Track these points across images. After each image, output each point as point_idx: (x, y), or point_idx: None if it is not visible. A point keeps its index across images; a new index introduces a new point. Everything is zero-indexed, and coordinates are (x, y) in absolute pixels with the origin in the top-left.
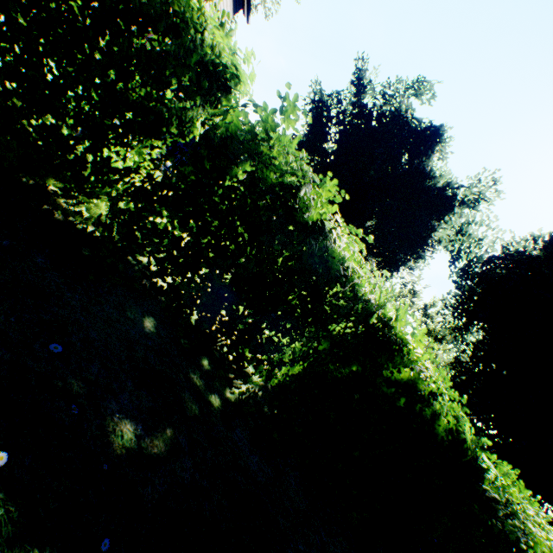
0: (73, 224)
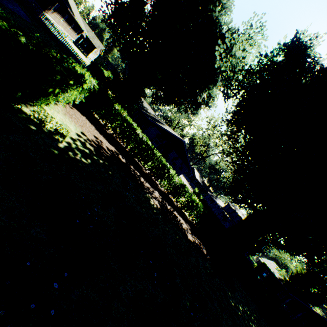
0: None
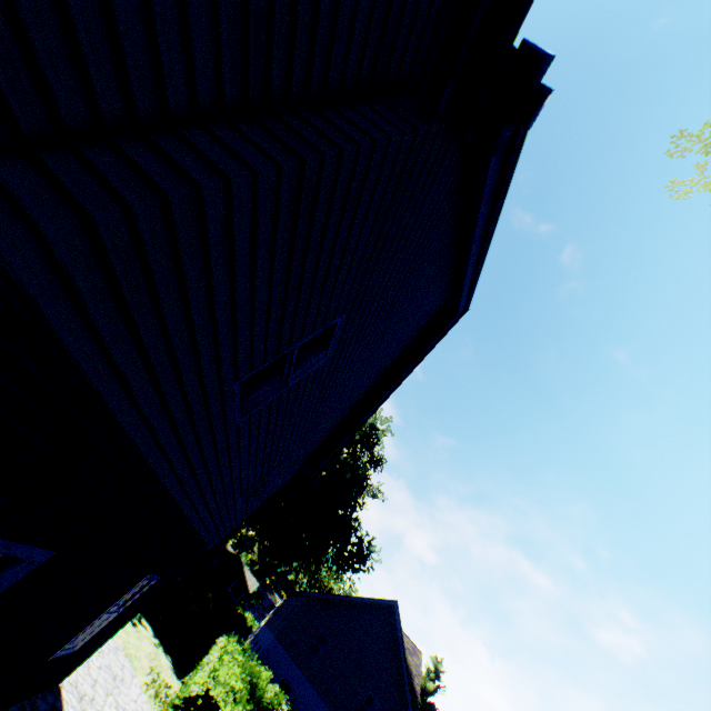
0: None
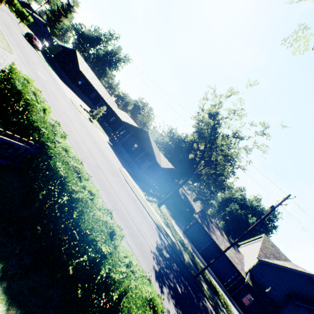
0: None
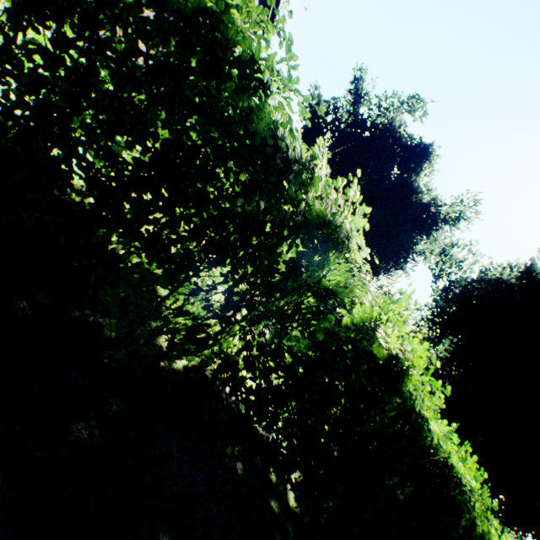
0: (176, 370)
